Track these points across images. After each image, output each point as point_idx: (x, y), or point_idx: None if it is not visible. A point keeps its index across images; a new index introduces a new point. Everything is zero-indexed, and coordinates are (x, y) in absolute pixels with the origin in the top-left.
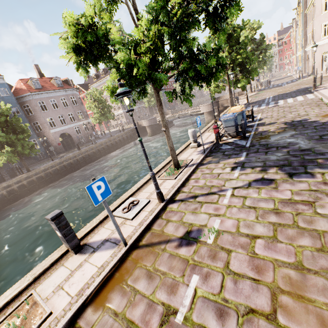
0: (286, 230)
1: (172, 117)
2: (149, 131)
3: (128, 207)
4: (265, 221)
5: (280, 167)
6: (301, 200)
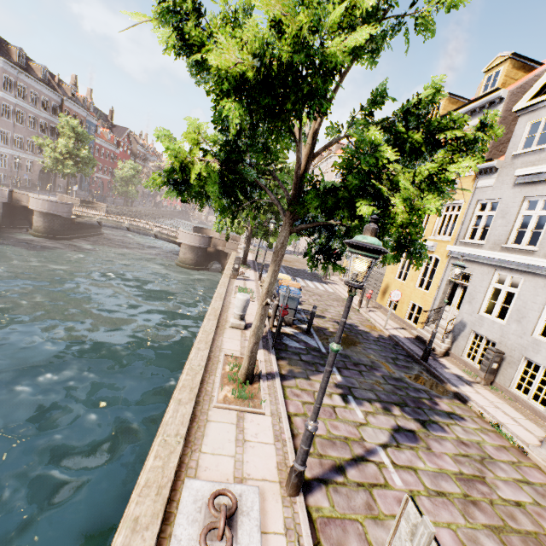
0: (511, 540)
1: (116, 222)
2: (39, 225)
3: (224, 528)
4: (480, 524)
5: (400, 407)
6: (471, 475)
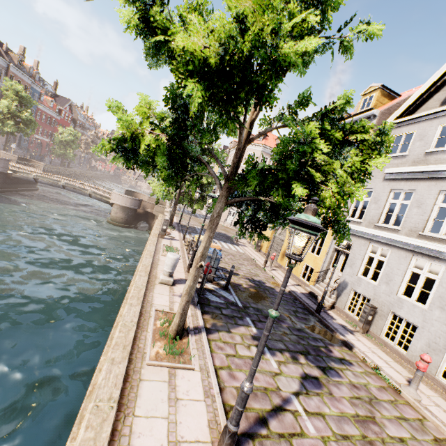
0: None
1: (53, 180)
2: None
3: None
4: None
5: (304, 355)
6: (365, 416)
